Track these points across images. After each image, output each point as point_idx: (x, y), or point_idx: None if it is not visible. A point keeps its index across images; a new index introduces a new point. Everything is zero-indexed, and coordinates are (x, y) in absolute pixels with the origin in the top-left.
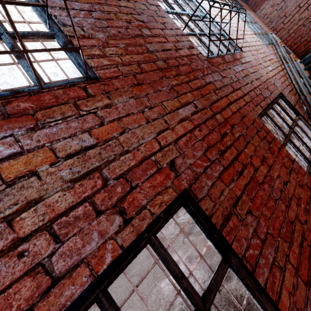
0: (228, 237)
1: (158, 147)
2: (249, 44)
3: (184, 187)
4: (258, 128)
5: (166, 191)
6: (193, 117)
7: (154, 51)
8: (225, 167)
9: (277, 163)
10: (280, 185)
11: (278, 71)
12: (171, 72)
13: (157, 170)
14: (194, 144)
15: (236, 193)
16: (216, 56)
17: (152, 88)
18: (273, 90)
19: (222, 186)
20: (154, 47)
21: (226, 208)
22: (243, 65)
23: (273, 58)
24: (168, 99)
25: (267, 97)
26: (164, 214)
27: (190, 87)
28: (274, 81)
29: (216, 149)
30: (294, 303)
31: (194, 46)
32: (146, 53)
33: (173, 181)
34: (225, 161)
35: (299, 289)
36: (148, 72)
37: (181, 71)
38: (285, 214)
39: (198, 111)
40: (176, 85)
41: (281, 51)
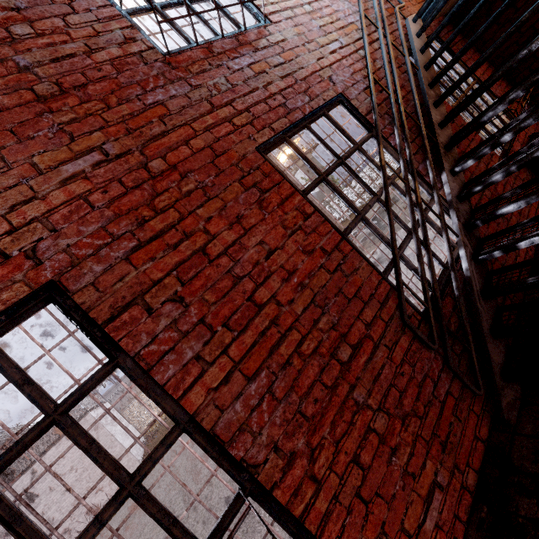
0: (117, 334)
1: (9, 230)
2: (296, 3)
3: (50, 279)
4: (248, 170)
5: (13, 287)
6: (96, 172)
7: (33, 66)
8: (144, 242)
9: (269, 223)
10: (258, 255)
11: (355, 48)
12: (67, 99)
13: (0, 261)
14: (86, 215)
15: (154, 277)
16: (193, 47)
17: (15, 136)
18: (321, 91)
19: (129, 269)
20: (35, 59)
21: (126, 298)
22: (260, 53)
23: (356, 22)
24: (47, 151)
25: (298, 109)
26: (8, 316)
27: (105, 120)
28: (334, 72)
29: (134, 218)
30: (214, 400)
31: (137, 37)
32: (13, 74)
33: (28, 273)
34: (148, 233)
35: (232, 385)
36: (13, 109)
37: (91, 94)
38: (249, 296)
39: (113, 160)
40: (73, 122)
41: (373, 4)
